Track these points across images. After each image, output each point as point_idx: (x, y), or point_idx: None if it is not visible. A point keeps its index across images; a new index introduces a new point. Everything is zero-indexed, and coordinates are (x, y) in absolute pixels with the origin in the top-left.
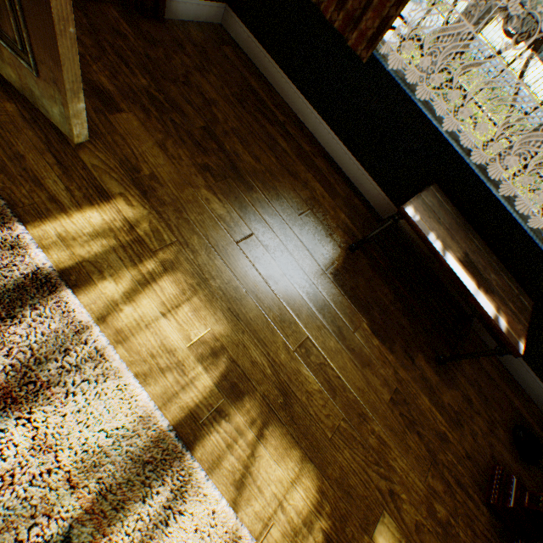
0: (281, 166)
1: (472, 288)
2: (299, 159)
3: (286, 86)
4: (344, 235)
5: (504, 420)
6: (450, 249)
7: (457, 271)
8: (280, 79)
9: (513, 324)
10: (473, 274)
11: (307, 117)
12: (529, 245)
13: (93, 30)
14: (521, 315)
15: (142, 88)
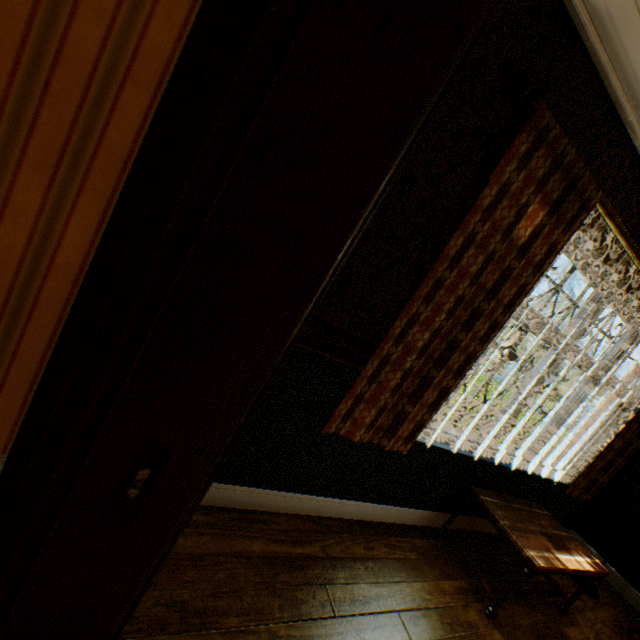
0: (405, 629)
1: (576, 562)
2: (383, 582)
3: (283, 499)
4: (471, 605)
5: (572, 583)
6: (548, 547)
7: (569, 562)
8: (271, 497)
9: (580, 548)
10: (558, 544)
11: (324, 508)
12: (522, 475)
13: None
14: (563, 529)
15: None
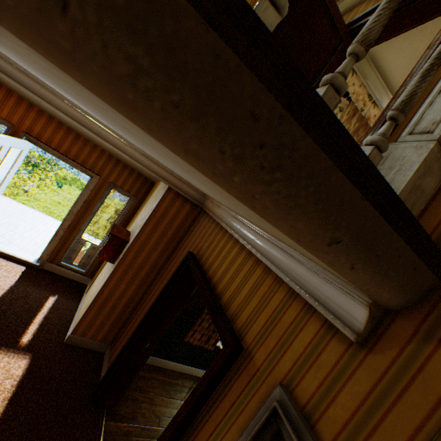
0: None
1: None
2: None
3: (171, 363)
4: None
5: None
6: None
7: None
8: (166, 362)
9: None
10: None
11: (185, 369)
12: None
13: None
14: None
15: None
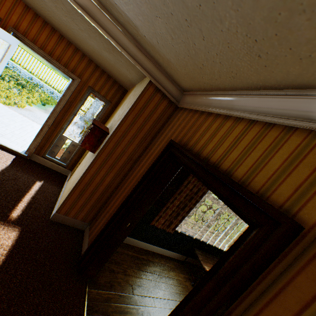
0: (166, 280)
1: None
2: (162, 269)
3: (137, 242)
4: (187, 281)
5: None
6: None
7: None
8: (134, 241)
9: None
10: None
11: (148, 247)
12: (212, 247)
13: (105, 314)
14: None
15: (138, 314)
